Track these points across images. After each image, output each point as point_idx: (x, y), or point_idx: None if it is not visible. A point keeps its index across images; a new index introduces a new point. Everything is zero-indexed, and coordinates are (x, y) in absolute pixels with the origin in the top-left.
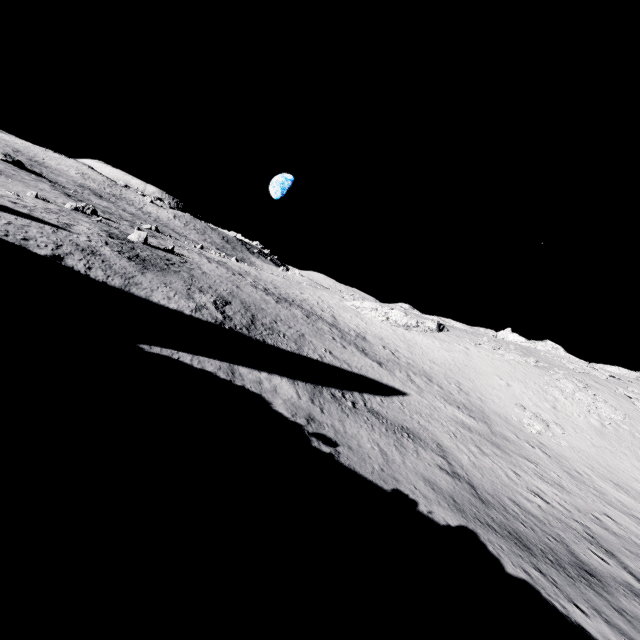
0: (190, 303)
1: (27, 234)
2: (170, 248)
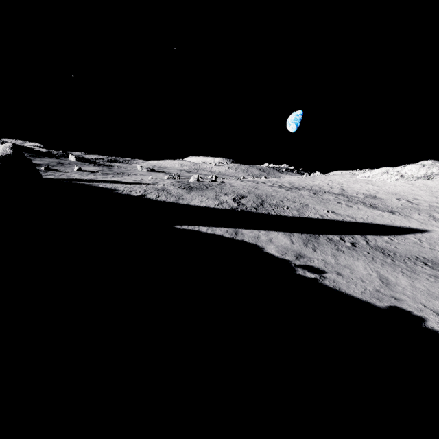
0: (215, 202)
1: (132, 189)
2: (213, 180)
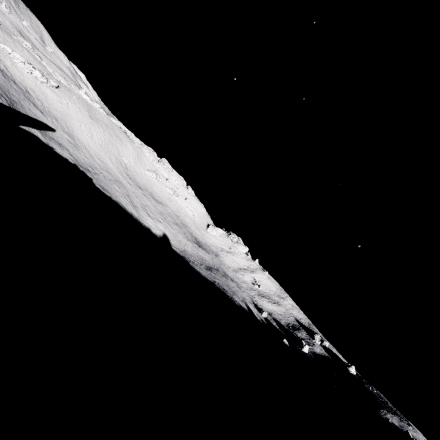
0: None
1: None
2: None
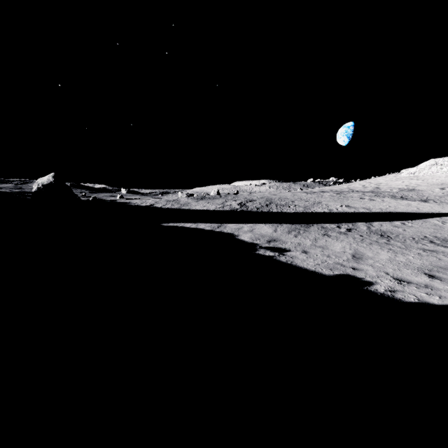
0: (218, 206)
1: (145, 202)
2: (235, 192)
